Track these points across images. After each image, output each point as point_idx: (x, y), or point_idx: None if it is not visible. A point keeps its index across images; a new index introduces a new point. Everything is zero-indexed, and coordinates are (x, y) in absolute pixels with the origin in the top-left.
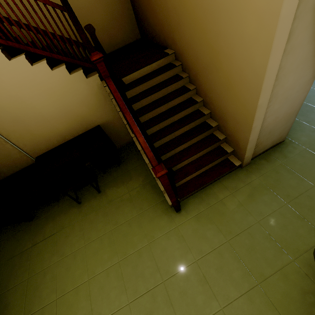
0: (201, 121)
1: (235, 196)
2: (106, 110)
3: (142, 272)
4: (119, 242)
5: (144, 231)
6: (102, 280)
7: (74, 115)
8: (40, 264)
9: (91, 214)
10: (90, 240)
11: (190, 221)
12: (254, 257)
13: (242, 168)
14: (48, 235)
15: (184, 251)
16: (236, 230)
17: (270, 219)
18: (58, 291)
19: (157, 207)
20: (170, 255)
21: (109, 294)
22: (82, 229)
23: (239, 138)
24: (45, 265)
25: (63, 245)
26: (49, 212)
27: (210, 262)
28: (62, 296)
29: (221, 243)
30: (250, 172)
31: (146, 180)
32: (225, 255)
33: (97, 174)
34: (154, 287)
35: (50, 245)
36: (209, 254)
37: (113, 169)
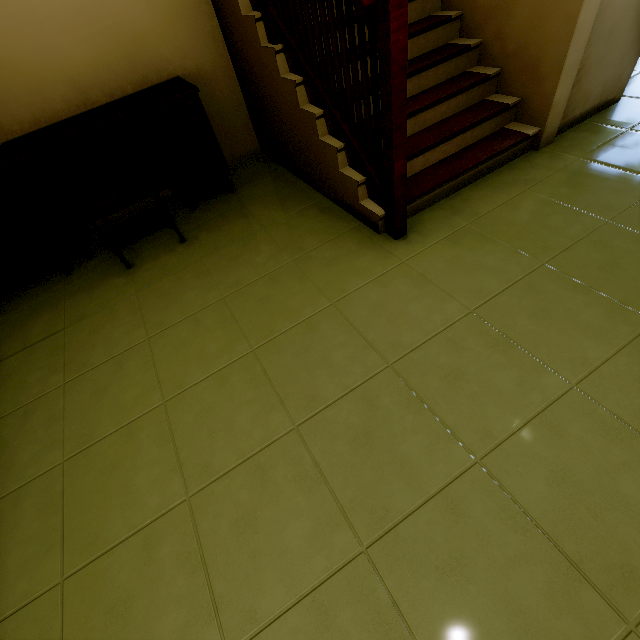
0: (438, 42)
1: (537, 191)
2: (196, 32)
3: (326, 359)
4: (249, 315)
5: (316, 285)
6: (207, 395)
7: (112, 24)
8: (11, 398)
9: (163, 280)
10: (165, 326)
11: (435, 248)
12: (625, 278)
13: (538, 151)
14: (40, 337)
15: (434, 300)
16: (561, 242)
17: (639, 212)
18: (70, 443)
19: (342, 240)
20: (397, 313)
21: (232, 418)
22: (139, 309)
23: (546, 39)
24: (27, 397)
25: (83, 348)
26: (43, 297)
27: (511, 307)
28: (82, 451)
29: (530, 270)
30: (560, 153)
31: (306, 204)
32: (546, 288)
33: (175, 214)
34: (366, 380)
35: (46, 356)
36: (504, 294)
37: (217, 199)
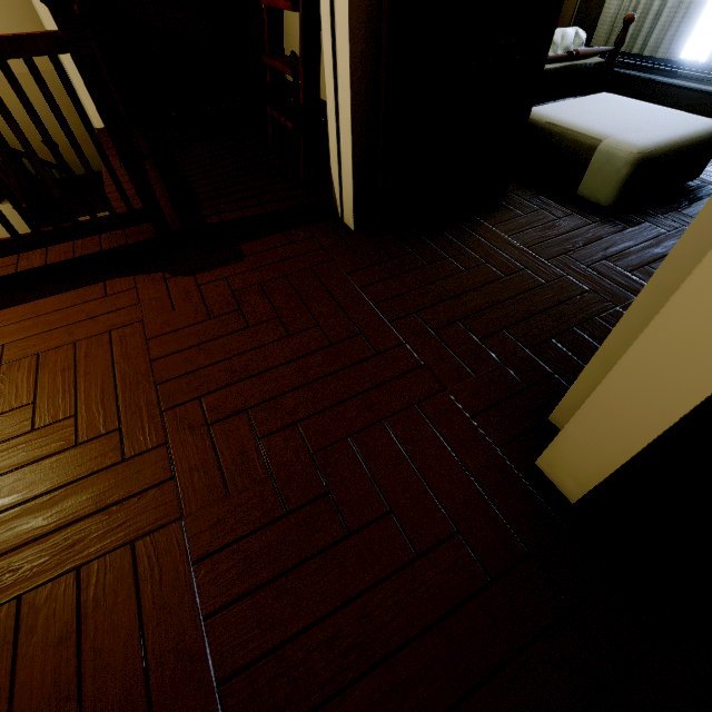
0: None
1: None
2: None
3: None
4: None
5: None
6: None
7: None
8: None
9: None
10: None
11: None
12: None
13: None
14: None
15: None
16: None
17: None
18: None
19: None
20: None
21: None
22: None
23: None
24: None
25: None
26: None
27: None
28: None
29: None
30: None
31: None
32: None
33: None
34: None
35: None
36: None
37: None
